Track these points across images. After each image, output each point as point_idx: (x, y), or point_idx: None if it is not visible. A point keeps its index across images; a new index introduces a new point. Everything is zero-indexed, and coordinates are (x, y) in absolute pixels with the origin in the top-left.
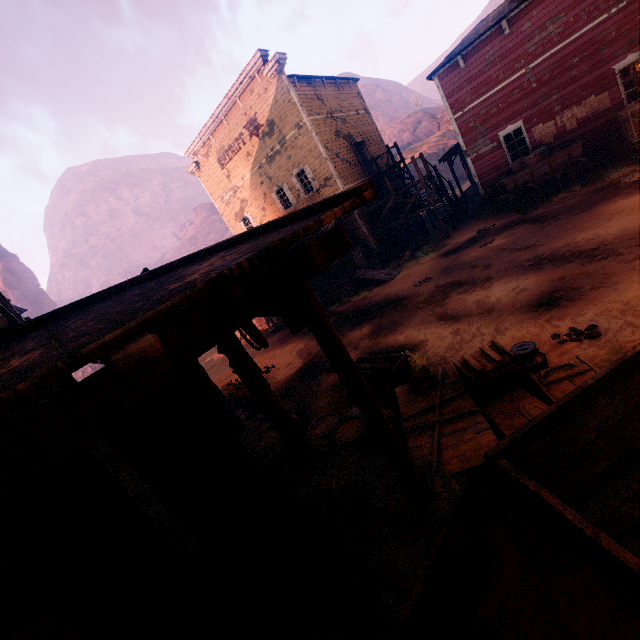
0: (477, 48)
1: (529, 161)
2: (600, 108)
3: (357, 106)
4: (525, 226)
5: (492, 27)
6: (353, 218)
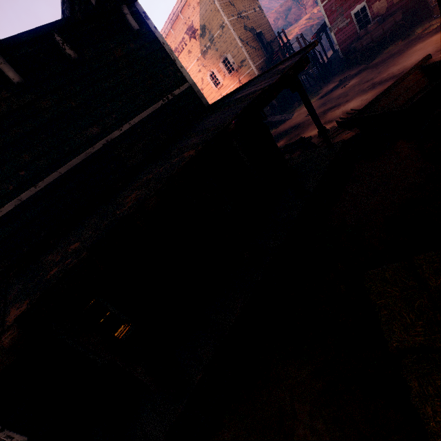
0: None
1: (370, 29)
2: None
3: (254, 5)
4: (367, 71)
5: None
6: None
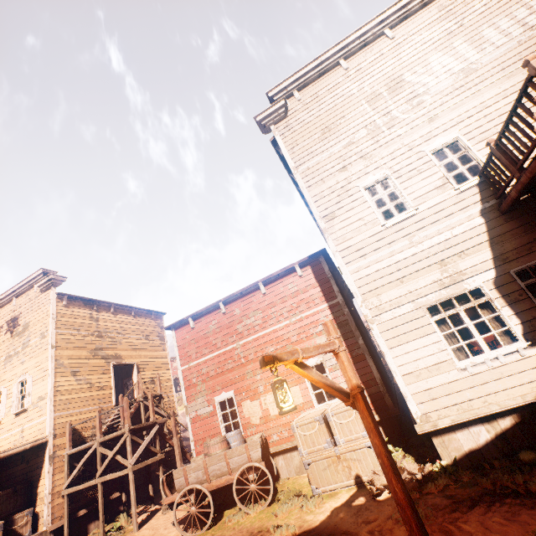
0: (204, 316)
1: (209, 448)
2: (295, 400)
3: (151, 332)
4: None
5: (213, 304)
6: (44, 459)
